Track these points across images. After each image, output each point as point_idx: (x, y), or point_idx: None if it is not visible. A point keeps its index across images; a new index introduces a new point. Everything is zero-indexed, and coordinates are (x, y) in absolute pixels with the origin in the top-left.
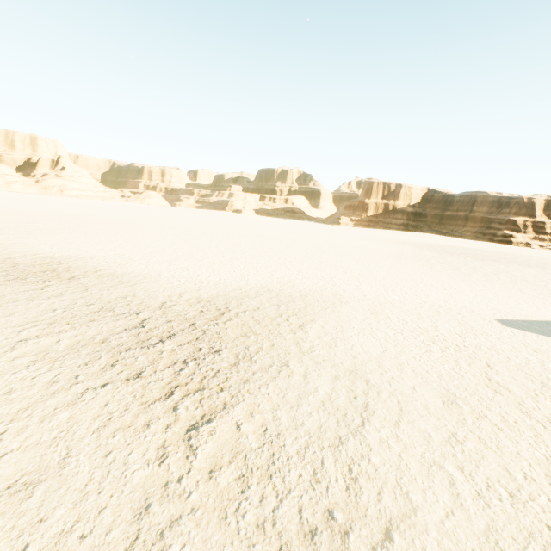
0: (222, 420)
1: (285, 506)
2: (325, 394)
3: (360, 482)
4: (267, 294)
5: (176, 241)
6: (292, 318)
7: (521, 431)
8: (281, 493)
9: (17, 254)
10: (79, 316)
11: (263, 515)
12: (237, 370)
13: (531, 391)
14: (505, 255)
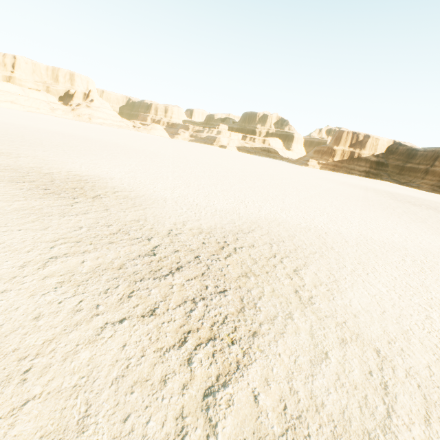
0: (238, 385)
1: None
2: (338, 363)
3: None
4: (258, 230)
5: (177, 169)
6: (285, 261)
7: None
8: None
9: (55, 170)
10: (100, 236)
11: None
12: (244, 318)
13: None
14: None
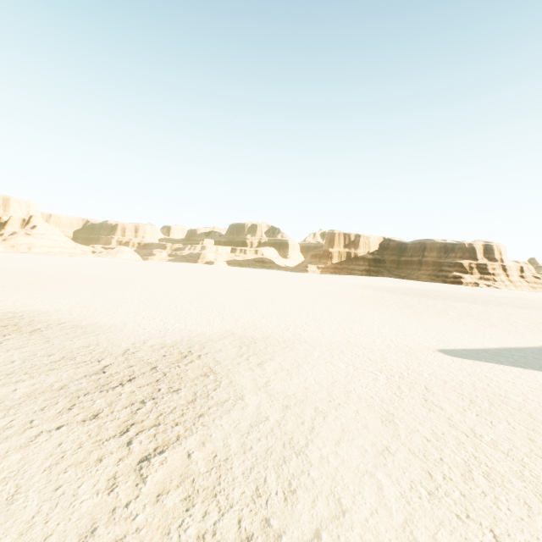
0: (174, 450)
1: (226, 519)
2: (275, 422)
3: (298, 493)
4: (230, 337)
5: (146, 292)
6: (252, 358)
7: (446, 441)
8: (223, 508)
9: None
10: (39, 366)
11: (205, 528)
12: (193, 406)
13: (460, 407)
14: (456, 294)
